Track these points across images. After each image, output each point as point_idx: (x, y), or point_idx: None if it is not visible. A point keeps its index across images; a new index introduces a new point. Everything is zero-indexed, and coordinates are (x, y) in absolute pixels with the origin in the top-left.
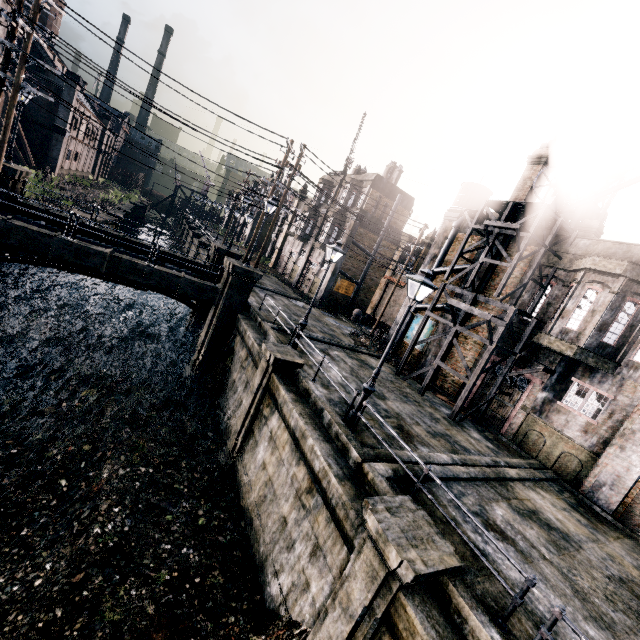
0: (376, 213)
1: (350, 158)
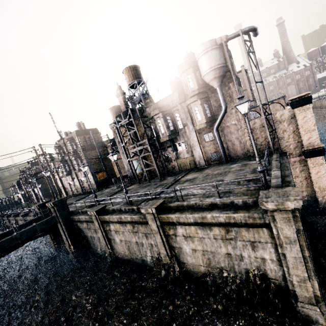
0: (88, 143)
1: (59, 131)
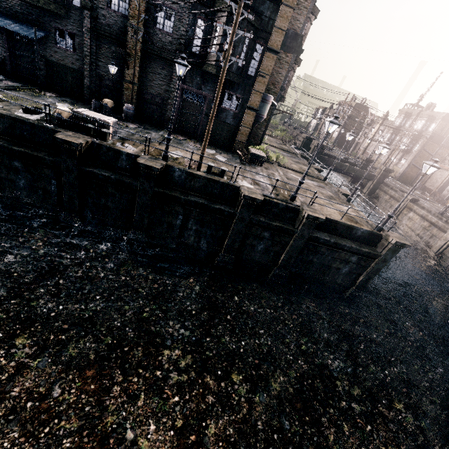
0: (441, 133)
1: (424, 95)
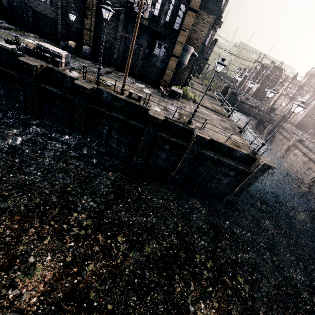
0: None
1: None
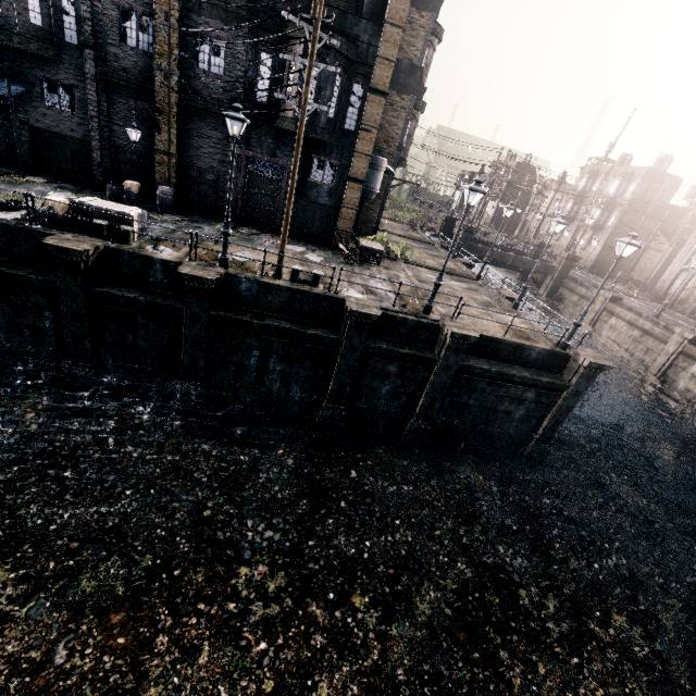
0: (644, 197)
1: (614, 145)
